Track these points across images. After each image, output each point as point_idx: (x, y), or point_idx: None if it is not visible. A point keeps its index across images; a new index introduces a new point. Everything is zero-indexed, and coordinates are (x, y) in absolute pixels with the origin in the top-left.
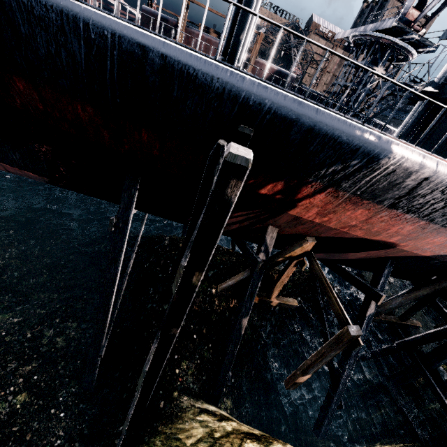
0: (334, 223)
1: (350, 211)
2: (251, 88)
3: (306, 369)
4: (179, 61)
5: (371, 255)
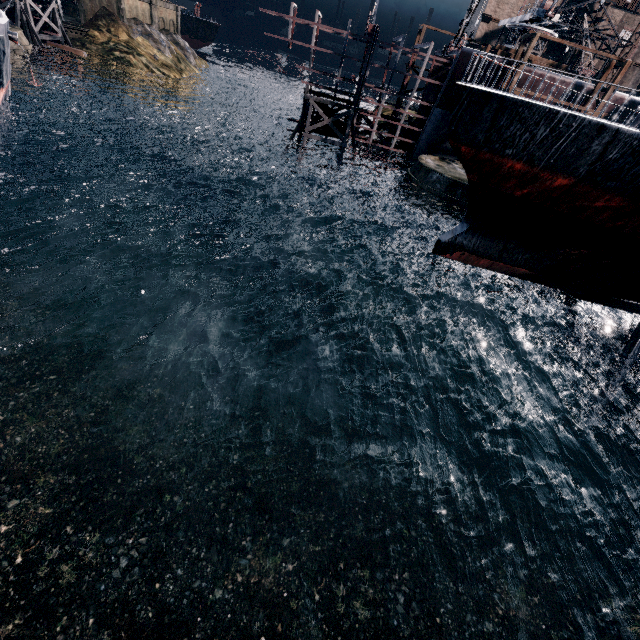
0: None
1: None
2: None
3: None
4: None
5: None
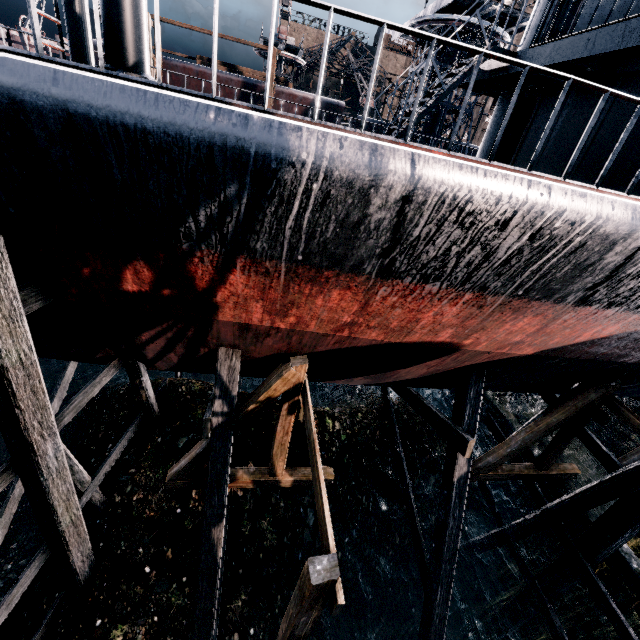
0: (314, 324)
1: (321, 298)
2: None
3: None
4: None
5: (435, 368)
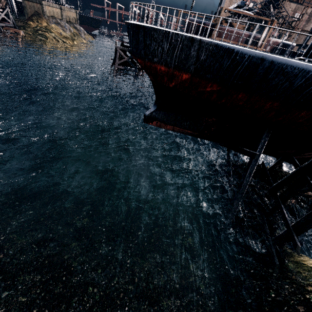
0: None
1: None
2: None
3: None
4: None
5: None
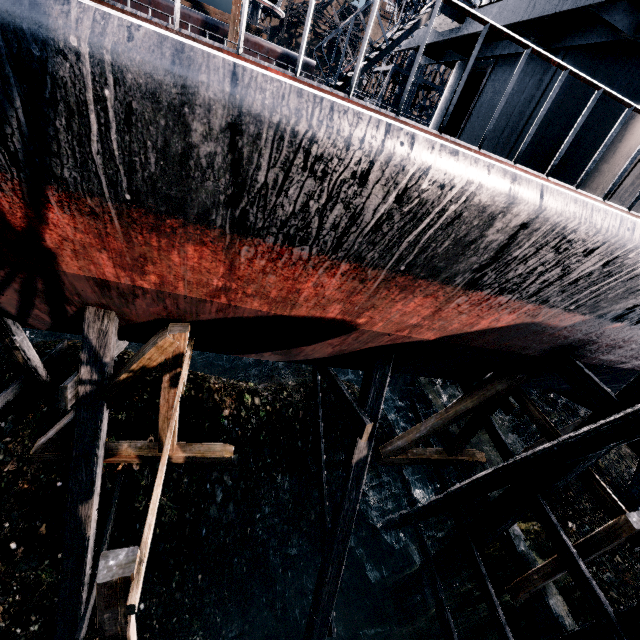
0: (182, 286)
1: (176, 254)
2: None
3: None
4: None
5: (340, 347)
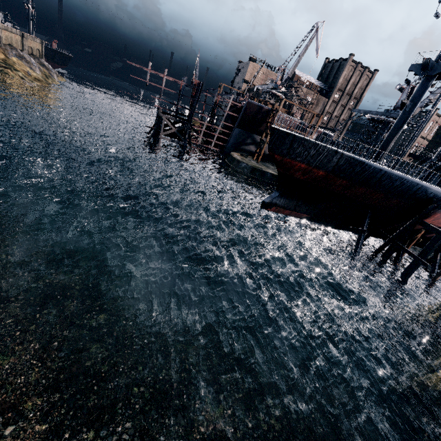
0: (435, 222)
1: None
2: (439, 191)
3: (440, 273)
4: (426, 186)
5: None
